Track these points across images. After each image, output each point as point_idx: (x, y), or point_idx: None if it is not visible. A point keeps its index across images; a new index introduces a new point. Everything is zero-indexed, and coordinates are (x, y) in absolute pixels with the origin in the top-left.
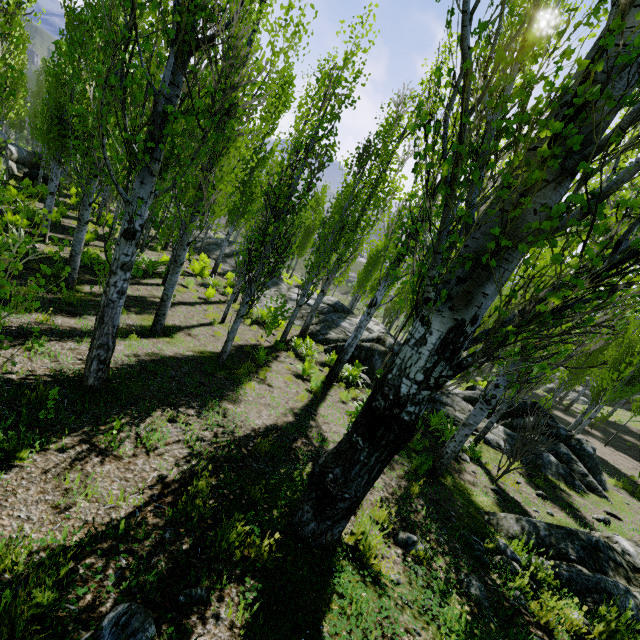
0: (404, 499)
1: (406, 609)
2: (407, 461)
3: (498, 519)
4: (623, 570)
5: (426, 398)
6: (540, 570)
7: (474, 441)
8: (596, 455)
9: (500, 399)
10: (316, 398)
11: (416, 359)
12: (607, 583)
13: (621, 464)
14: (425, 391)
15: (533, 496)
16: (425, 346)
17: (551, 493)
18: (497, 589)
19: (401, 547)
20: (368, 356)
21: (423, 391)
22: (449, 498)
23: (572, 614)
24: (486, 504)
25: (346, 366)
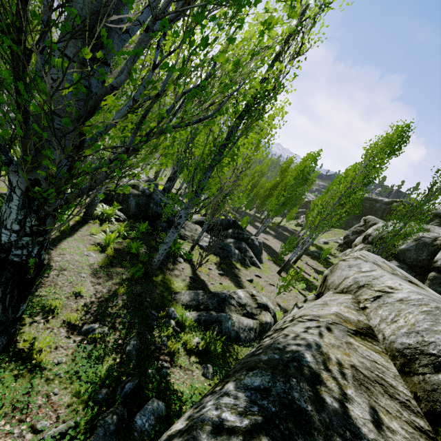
0: (109, 299)
1: (56, 380)
2: (127, 271)
3: (179, 296)
4: (234, 307)
5: (31, 242)
6: (186, 321)
7: (190, 249)
8: (267, 244)
9: (216, 220)
10: (63, 235)
11: (9, 213)
12: (222, 317)
13: (277, 247)
14: (25, 237)
15: (216, 275)
16: (12, 202)
17: (229, 271)
18: (152, 340)
19: (83, 335)
20: (125, 198)
21: (24, 238)
22: (152, 290)
23: (194, 339)
24: (180, 287)
25: (104, 207)
